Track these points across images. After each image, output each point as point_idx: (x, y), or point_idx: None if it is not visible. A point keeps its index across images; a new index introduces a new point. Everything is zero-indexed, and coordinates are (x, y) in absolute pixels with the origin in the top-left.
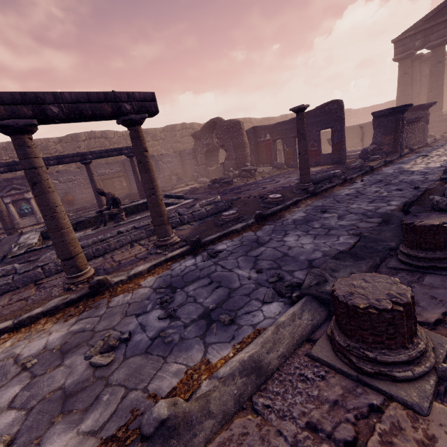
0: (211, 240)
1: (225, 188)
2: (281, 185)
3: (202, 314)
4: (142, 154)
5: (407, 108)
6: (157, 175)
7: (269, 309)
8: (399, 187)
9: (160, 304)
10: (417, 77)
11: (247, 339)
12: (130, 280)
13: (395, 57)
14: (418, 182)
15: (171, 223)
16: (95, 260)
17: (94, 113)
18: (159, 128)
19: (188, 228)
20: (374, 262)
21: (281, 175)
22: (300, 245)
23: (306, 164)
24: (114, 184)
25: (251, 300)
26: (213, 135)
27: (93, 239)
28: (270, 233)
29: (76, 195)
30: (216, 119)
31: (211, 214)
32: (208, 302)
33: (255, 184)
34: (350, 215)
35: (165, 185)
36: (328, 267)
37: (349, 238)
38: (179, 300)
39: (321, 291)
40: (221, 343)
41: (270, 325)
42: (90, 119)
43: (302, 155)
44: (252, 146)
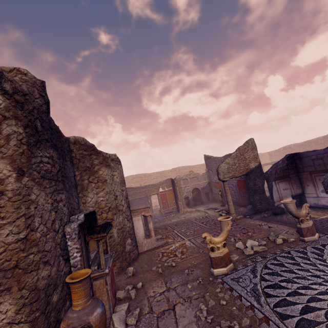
0: None
1: None
2: None
3: None
4: None
5: None
6: None
7: None
8: None
9: None
10: None
11: None
12: None
13: None
14: None
15: None
16: None
17: None
18: None
19: None
20: None
21: None
22: None
23: None
24: None
25: None
26: None
27: None
28: None
29: None
30: None
31: None
32: None
33: None
34: None
35: None
36: None
37: None
38: None
39: None
40: None
41: None
42: None
43: None
44: None
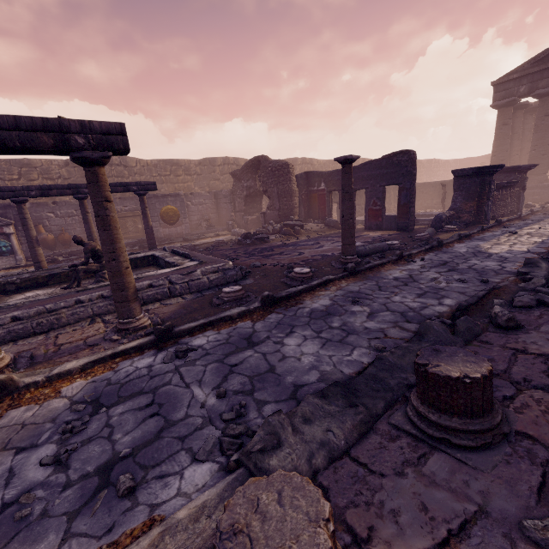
0: (190, 329)
1: (255, 247)
2: (323, 252)
3: (104, 465)
4: (100, 205)
5: (496, 170)
6: (181, 219)
7: (194, 476)
8: (464, 277)
9: (62, 433)
10: (519, 130)
11: (128, 536)
12: (50, 382)
13: (494, 103)
14: (491, 272)
15: (155, 293)
16: (33, 339)
17: (25, 145)
18: (195, 161)
19: (178, 302)
20: (366, 415)
21: (329, 237)
22: (299, 355)
23: (350, 231)
24: (126, 225)
25: (181, 451)
26: (256, 177)
27: (38, 309)
28: (272, 327)
29: (76, 234)
30: (261, 158)
31: (215, 285)
32: (125, 441)
33: (294, 245)
34: (386, 313)
35: (190, 232)
36: (301, 413)
37: (366, 354)
38: (90, 431)
39: (261, 466)
40: (88, 536)
41: (176, 511)
42: (23, 152)
43: (345, 219)
44: (302, 195)
